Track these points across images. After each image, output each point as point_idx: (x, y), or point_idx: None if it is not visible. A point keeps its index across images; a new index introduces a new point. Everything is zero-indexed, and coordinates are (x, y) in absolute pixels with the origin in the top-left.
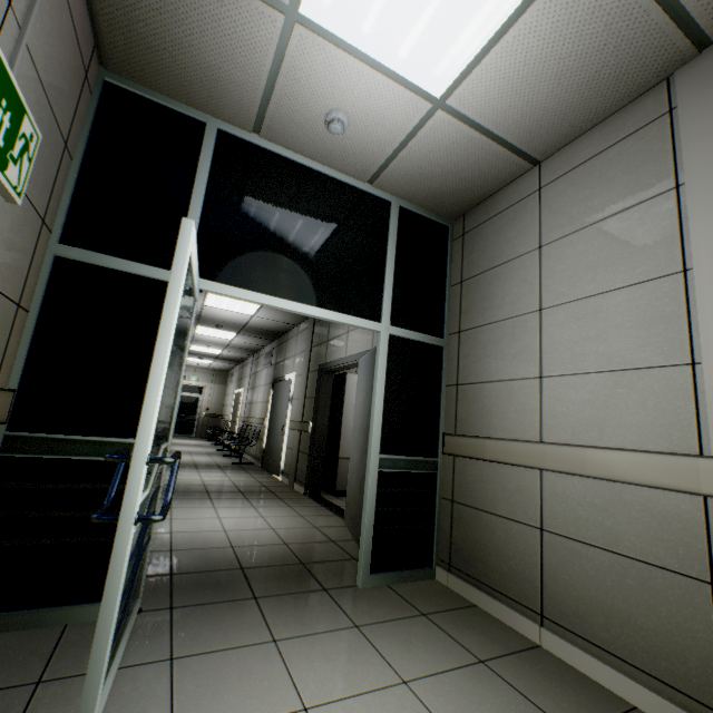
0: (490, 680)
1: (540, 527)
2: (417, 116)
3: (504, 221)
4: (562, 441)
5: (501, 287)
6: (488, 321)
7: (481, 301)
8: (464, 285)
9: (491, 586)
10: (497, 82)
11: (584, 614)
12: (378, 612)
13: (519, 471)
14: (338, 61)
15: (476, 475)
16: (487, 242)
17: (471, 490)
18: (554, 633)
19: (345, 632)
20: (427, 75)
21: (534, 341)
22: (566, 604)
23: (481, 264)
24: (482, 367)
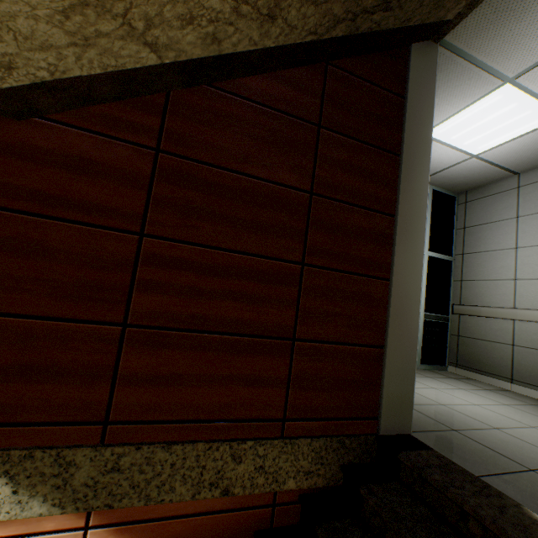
0: (494, 393)
1: (512, 344)
2: (460, 159)
3: (494, 200)
4: (525, 308)
5: (492, 234)
6: (482, 250)
7: (478, 240)
8: (465, 230)
9: (483, 371)
10: (507, 151)
11: (533, 376)
12: (433, 375)
13: (500, 321)
14: (433, 145)
15: (473, 323)
16: (482, 209)
17: (470, 330)
18: (517, 385)
19: (426, 377)
20: (473, 149)
21: (511, 262)
22: (524, 373)
23: (478, 220)
24: (478, 272)
